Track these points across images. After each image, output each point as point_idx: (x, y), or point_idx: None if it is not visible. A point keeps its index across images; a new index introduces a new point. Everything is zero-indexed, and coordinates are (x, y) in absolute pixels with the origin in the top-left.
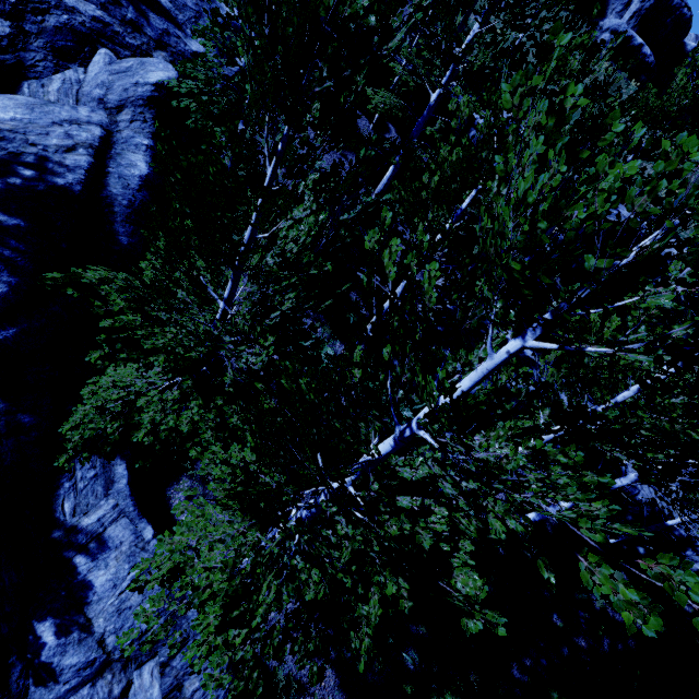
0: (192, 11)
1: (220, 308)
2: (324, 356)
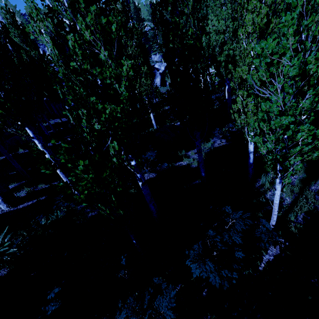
0: None
1: None
2: None
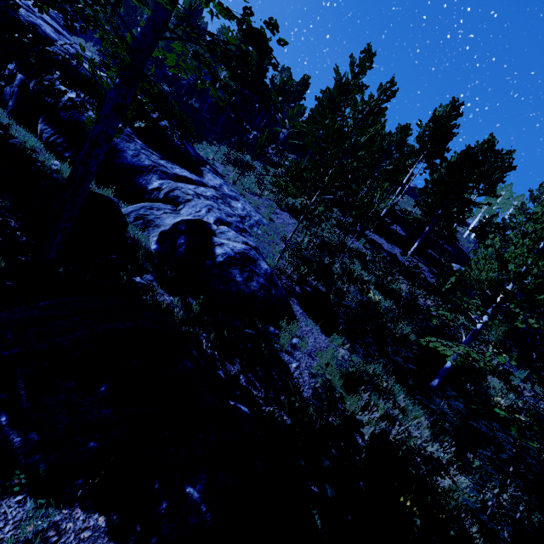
0: None
1: None
2: None
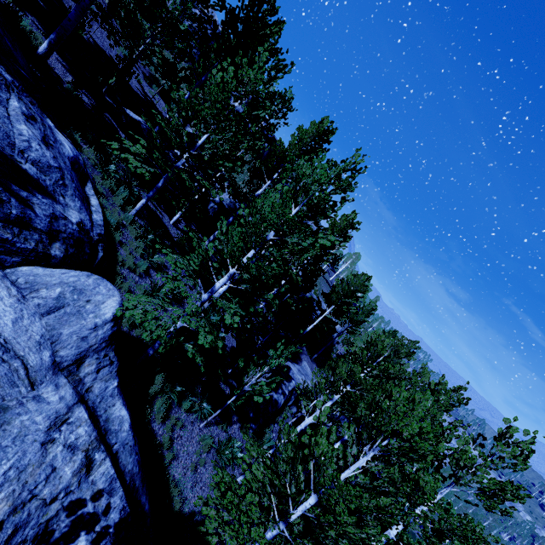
0: (56, 170)
1: (298, 515)
2: (237, 450)
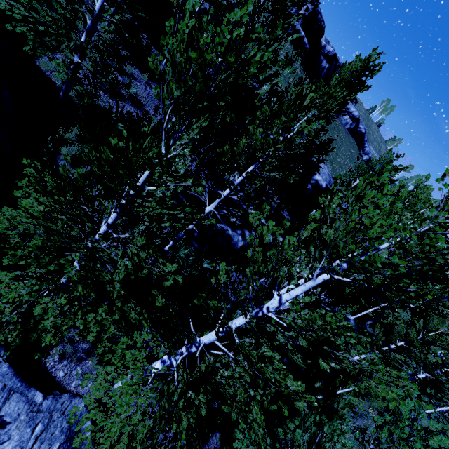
0: None
1: (102, 230)
2: None
